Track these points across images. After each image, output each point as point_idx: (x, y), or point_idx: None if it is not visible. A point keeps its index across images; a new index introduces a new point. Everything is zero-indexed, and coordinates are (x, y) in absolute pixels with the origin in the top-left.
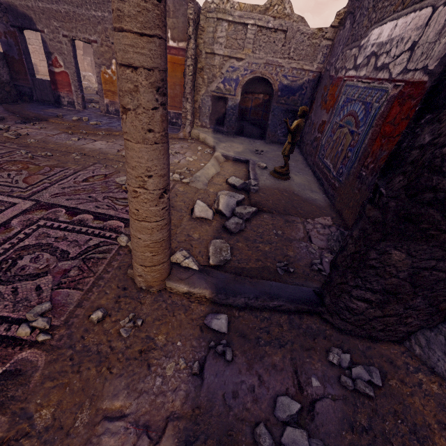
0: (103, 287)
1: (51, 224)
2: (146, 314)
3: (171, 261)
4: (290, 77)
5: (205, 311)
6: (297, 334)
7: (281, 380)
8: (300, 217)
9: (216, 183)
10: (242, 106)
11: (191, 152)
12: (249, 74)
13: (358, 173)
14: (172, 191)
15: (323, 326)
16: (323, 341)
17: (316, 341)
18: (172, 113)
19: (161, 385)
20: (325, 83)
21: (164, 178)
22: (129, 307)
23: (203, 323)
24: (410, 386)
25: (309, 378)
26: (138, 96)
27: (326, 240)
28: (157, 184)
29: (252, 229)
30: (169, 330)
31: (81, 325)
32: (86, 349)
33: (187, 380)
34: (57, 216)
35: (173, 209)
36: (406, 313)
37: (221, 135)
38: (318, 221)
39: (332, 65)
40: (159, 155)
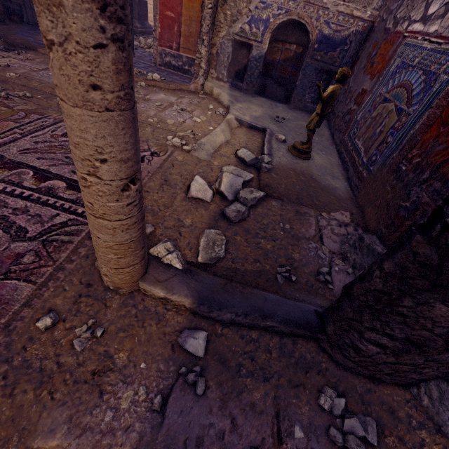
0: (62, 281)
1: (11, 189)
2: (110, 321)
3: (152, 254)
4: (334, 24)
5: (182, 323)
6: (287, 365)
7: (258, 425)
8: (314, 208)
9: (223, 154)
10: (268, 59)
11: (201, 111)
12: (283, 14)
13: (396, 165)
14: (169, 159)
15: (319, 356)
16: (316, 377)
17: (307, 375)
18: (185, 58)
19: (111, 421)
20: (377, 38)
21: (127, 164)
22: (90, 310)
23: (177, 339)
24: (409, 447)
25: (292, 425)
26: (63, 16)
27: (340, 243)
28: (115, 172)
29: (256, 219)
30: (134, 346)
31: (25, 332)
32: (26, 364)
33: (144, 417)
34: (21, 179)
35: (166, 183)
36: (426, 364)
37: (239, 93)
38: (335, 216)
39: (391, 14)
40: (115, 130)
